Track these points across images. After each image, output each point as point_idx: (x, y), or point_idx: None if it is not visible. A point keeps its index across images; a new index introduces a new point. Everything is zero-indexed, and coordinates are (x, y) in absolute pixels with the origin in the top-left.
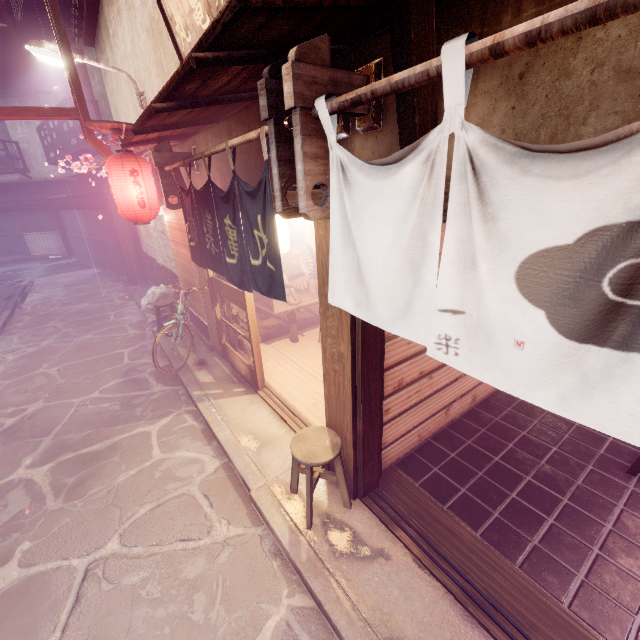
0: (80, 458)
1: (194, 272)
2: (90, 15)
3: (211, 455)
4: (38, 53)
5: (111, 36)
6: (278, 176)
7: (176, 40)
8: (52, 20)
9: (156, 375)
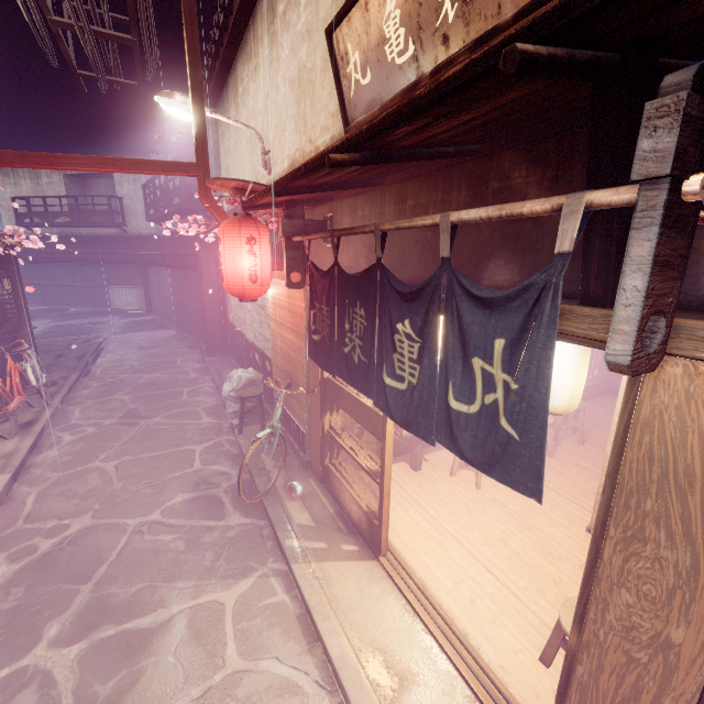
0: (123, 640)
1: (300, 365)
2: (220, 75)
3: (315, 679)
4: (167, 104)
5: (239, 95)
6: (643, 294)
7: (342, 84)
8: (190, 68)
9: (233, 495)
